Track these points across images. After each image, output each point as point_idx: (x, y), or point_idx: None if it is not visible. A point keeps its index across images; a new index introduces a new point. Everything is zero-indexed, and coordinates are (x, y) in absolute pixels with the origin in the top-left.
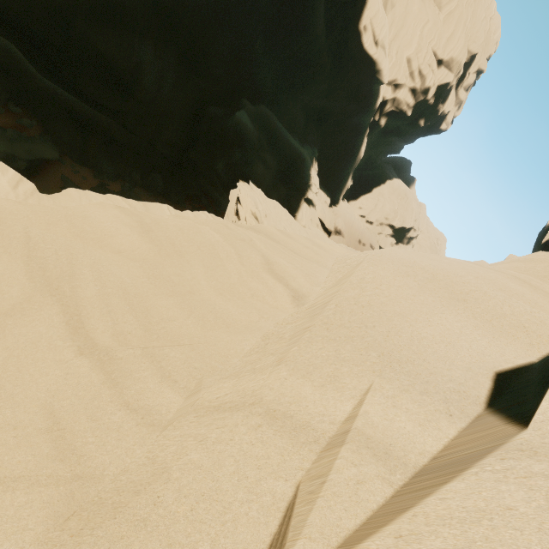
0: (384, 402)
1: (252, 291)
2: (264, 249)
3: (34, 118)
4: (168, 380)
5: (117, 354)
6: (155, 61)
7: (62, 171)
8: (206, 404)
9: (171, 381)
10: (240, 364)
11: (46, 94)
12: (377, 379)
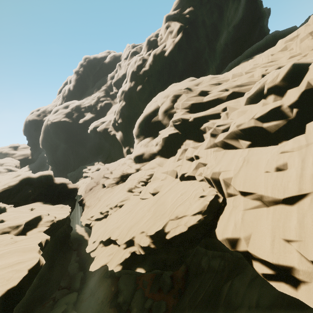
0: None
1: None
2: None
3: None
4: None
5: None
6: None
7: None
8: None
9: None
10: None
11: None
12: None
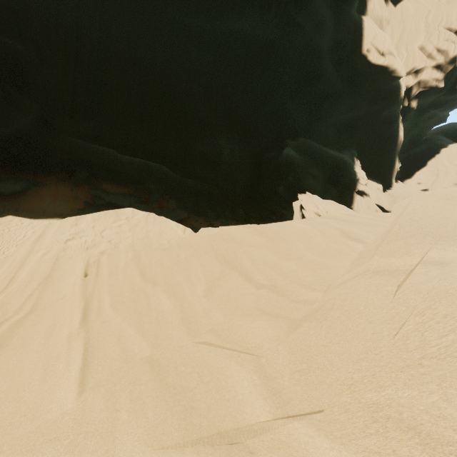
0: (438, 251)
1: (339, 251)
2: (338, 226)
3: (174, 198)
4: (310, 289)
5: (277, 285)
6: (228, 142)
7: (189, 222)
8: (338, 284)
9: (311, 289)
10: (350, 268)
11: (177, 184)
12: (433, 246)
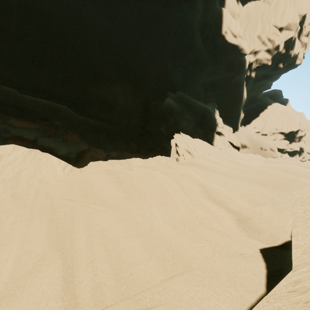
0: None
1: (199, 219)
2: (200, 178)
3: (78, 133)
4: None
5: None
6: (122, 91)
7: (90, 153)
8: None
9: None
10: None
11: (81, 122)
12: None
